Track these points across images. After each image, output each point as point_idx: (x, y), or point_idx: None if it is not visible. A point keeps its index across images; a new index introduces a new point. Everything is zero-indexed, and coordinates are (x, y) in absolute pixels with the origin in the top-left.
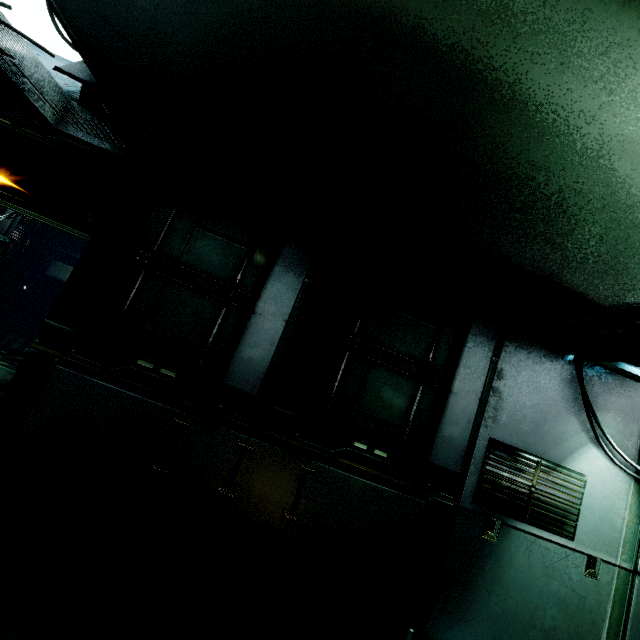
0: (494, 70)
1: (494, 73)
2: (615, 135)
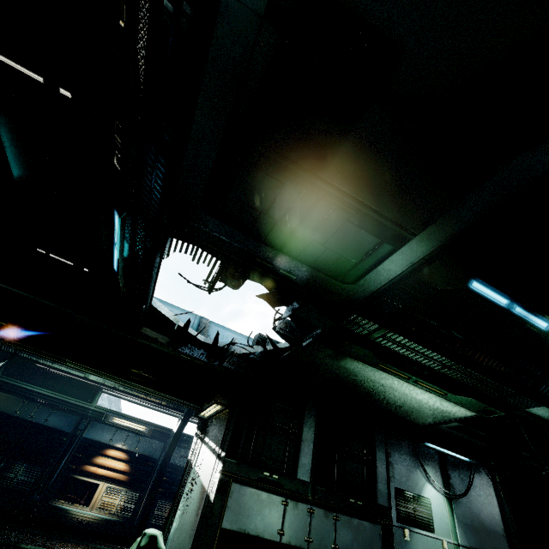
0: (393, 387)
1: (393, 388)
2: (414, 397)
